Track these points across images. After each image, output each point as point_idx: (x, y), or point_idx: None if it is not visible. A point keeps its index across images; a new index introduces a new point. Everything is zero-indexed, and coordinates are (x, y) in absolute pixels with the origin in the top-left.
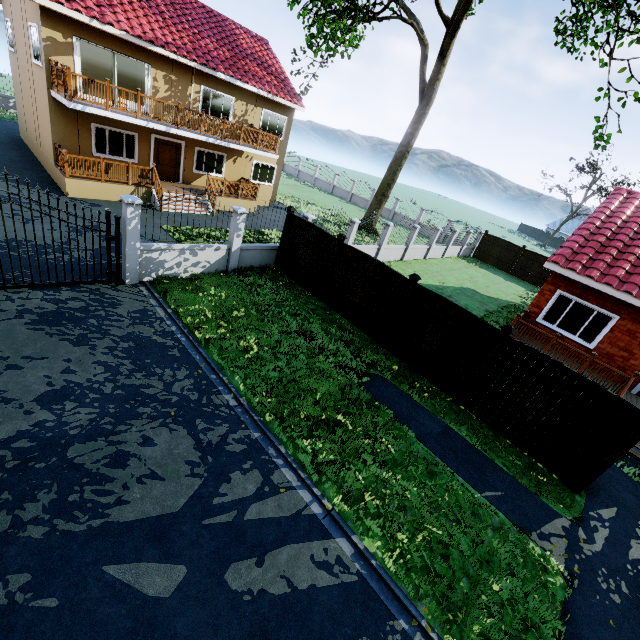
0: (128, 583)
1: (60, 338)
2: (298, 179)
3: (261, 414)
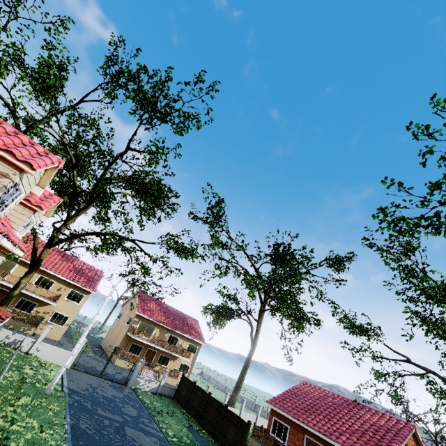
0: (124, 416)
1: (114, 389)
2: (208, 381)
3: (153, 416)
